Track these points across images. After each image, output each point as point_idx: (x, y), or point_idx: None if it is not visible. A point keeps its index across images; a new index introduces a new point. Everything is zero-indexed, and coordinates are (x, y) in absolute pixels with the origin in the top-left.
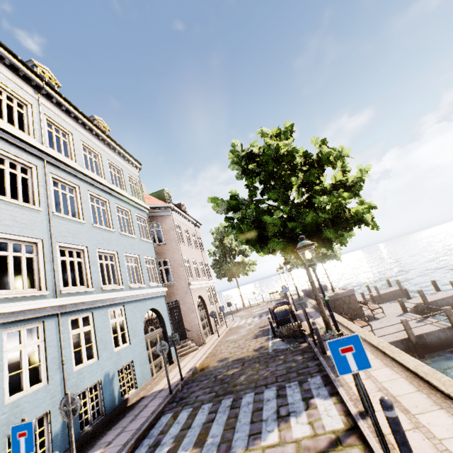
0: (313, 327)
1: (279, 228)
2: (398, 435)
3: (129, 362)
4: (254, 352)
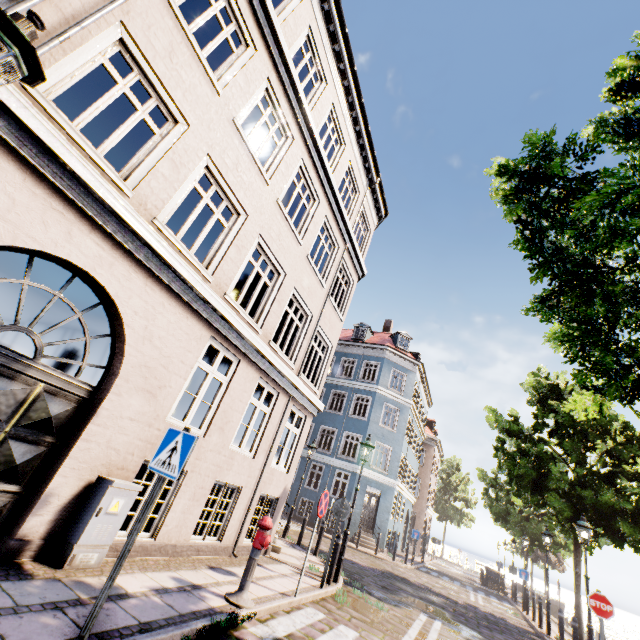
0: (515, 584)
1: (517, 520)
2: (527, 597)
3: (398, 532)
4: (467, 581)
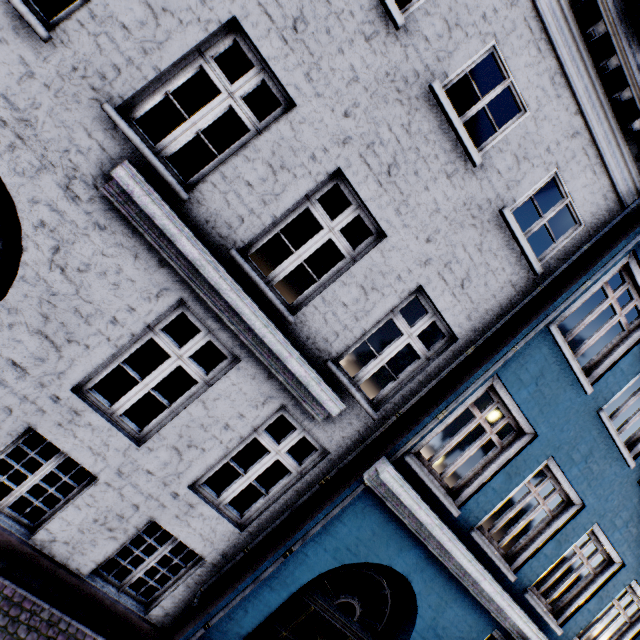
0: None
1: None
2: None
3: None
4: None
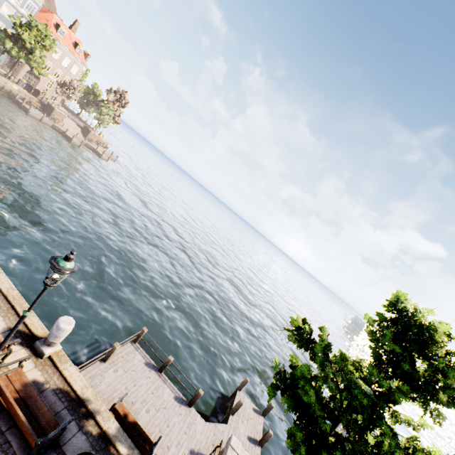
0: None
1: None
2: None
3: None
4: None
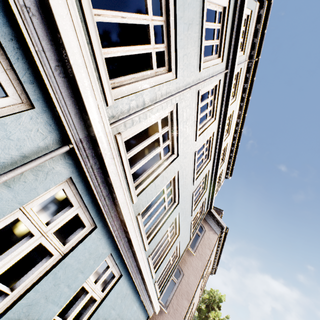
0: None
1: None
2: None
3: None
4: None
